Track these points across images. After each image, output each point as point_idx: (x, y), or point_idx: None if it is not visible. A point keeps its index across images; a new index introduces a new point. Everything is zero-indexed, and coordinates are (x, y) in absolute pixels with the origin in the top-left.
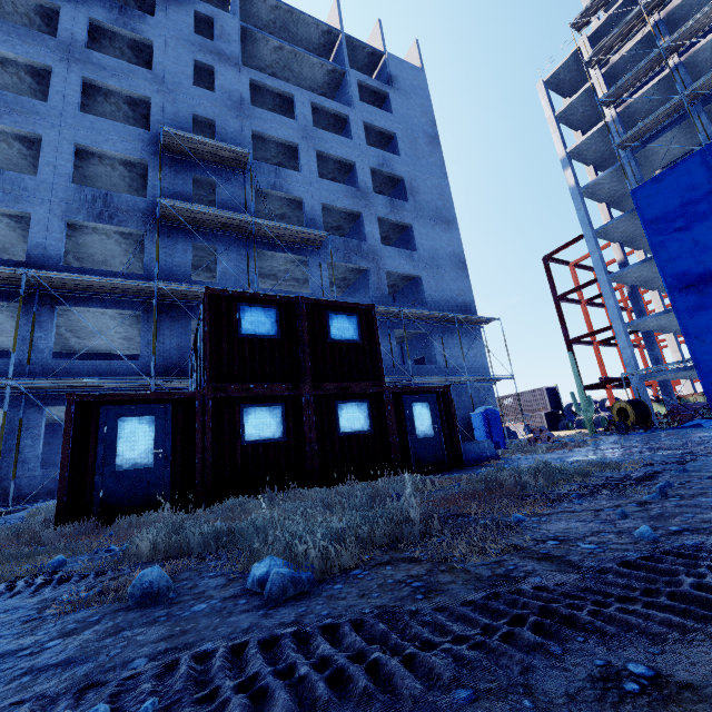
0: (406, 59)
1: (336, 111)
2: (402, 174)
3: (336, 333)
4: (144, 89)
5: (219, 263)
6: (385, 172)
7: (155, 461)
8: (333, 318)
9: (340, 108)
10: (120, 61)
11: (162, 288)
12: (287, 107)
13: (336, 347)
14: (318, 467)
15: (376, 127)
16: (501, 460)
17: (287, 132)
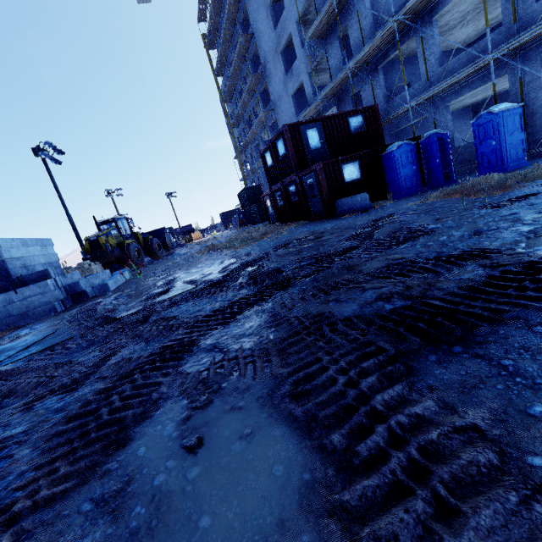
0: None
1: None
2: None
3: (280, 152)
4: None
5: (350, 38)
6: None
7: (272, 211)
8: (278, 145)
9: None
10: None
11: (325, 95)
12: None
13: (282, 160)
14: (291, 214)
15: None
16: (349, 214)
17: None
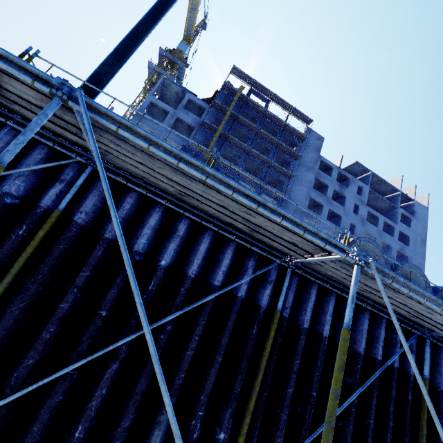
0: (420, 197)
1: (390, 225)
2: (407, 254)
3: None
4: (341, 213)
5: None
6: (401, 252)
7: None
8: None
9: (392, 224)
10: (337, 203)
11: None
12: (372, 217)
13: None
14: None
15: (403, 232)
16: None
17: (374, 232)
